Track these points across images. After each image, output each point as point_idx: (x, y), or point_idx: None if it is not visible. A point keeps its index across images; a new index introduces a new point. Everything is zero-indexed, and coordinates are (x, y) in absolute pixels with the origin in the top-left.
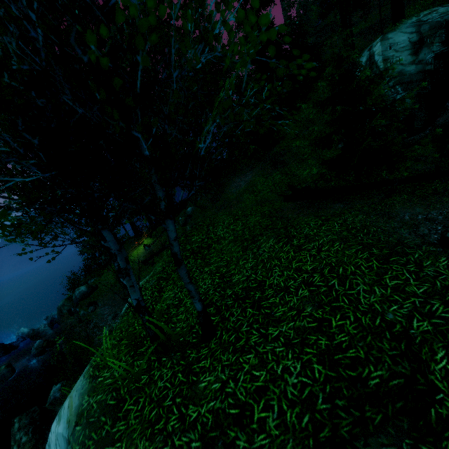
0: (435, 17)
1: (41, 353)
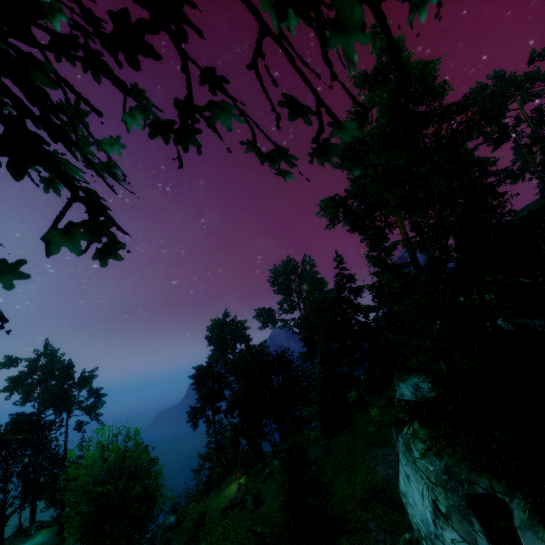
0: (425, 388)
1: None
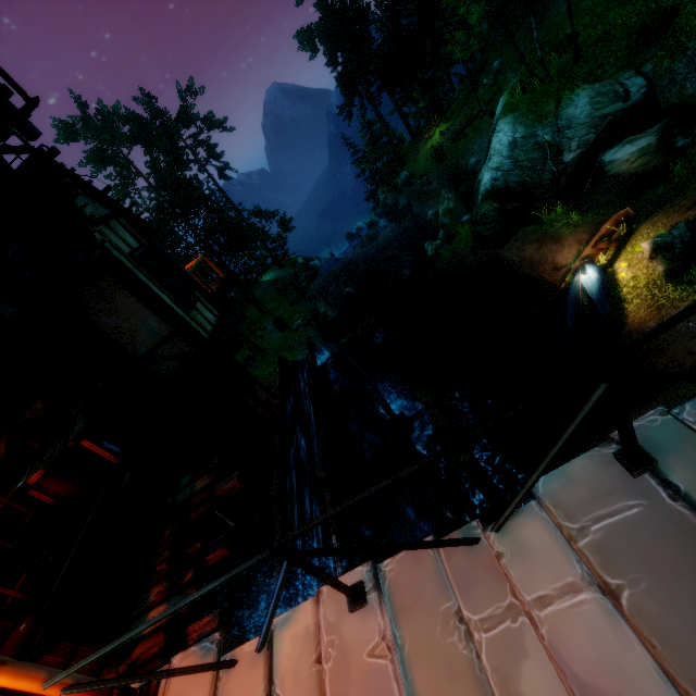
0: None
1: (391, 223)
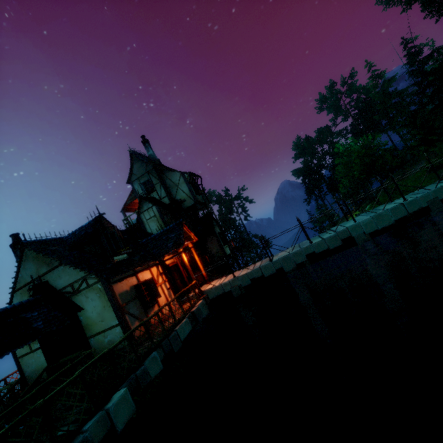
0: None
1: None
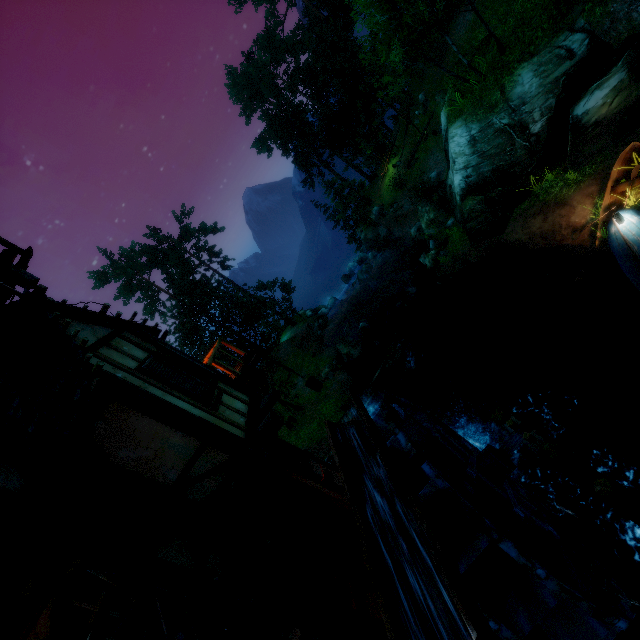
0: None
1: (378, 253)
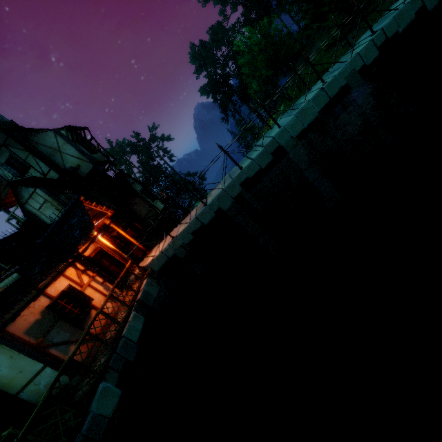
0: None
1: None
